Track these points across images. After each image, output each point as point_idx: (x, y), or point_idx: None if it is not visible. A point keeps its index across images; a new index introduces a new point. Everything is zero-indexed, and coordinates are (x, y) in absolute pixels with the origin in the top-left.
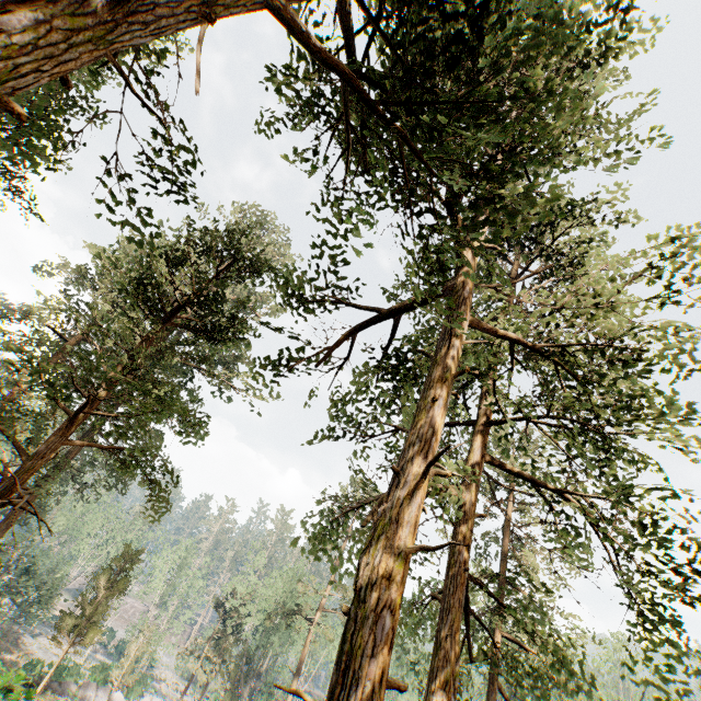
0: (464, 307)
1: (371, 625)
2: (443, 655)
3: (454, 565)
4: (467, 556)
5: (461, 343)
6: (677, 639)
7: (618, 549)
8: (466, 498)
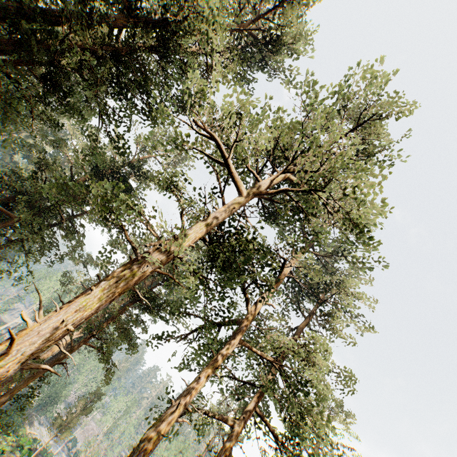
0: (238, 335)
1: (136, 455)
2: None
3: None
4: None
5: (228, 353)
6: None
7: None
8: (235, 428)
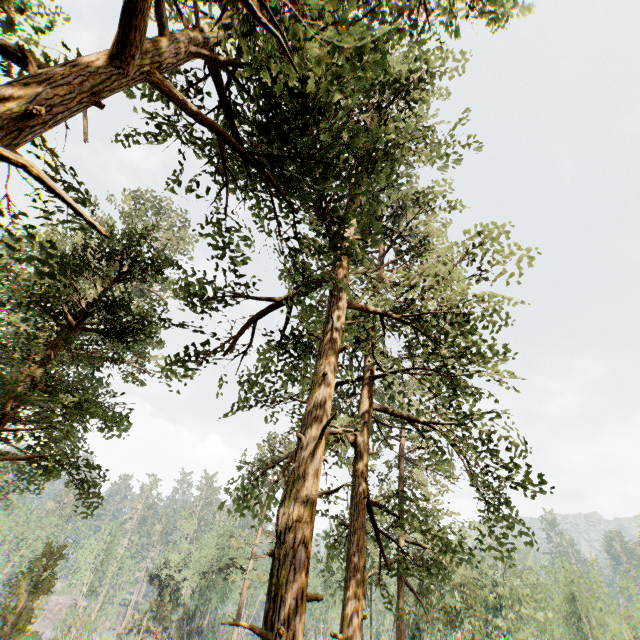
0: (342, 293)
1: (291, 559)
2: (353, 568)
3: (356, 496)
4: (365, 487)
5: (342, 323)
6: (510, 514)
7: (470, 459)
8: (361, 441)
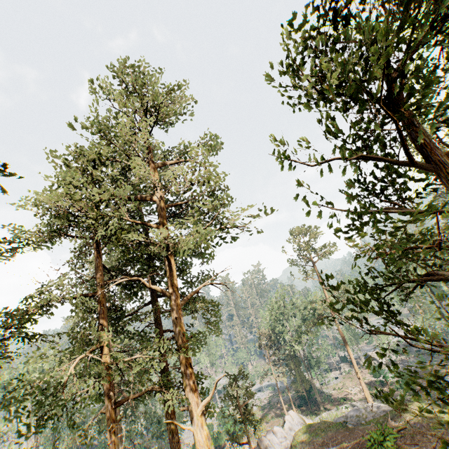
0: None
1: None
2: None
3: None
4: None
5: None
6: None
7: None
8: None
